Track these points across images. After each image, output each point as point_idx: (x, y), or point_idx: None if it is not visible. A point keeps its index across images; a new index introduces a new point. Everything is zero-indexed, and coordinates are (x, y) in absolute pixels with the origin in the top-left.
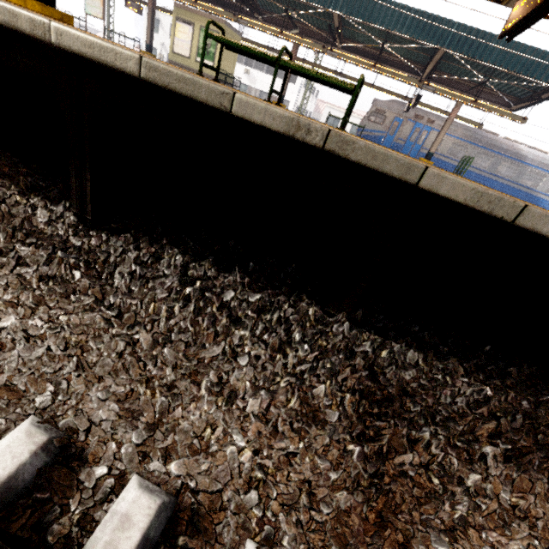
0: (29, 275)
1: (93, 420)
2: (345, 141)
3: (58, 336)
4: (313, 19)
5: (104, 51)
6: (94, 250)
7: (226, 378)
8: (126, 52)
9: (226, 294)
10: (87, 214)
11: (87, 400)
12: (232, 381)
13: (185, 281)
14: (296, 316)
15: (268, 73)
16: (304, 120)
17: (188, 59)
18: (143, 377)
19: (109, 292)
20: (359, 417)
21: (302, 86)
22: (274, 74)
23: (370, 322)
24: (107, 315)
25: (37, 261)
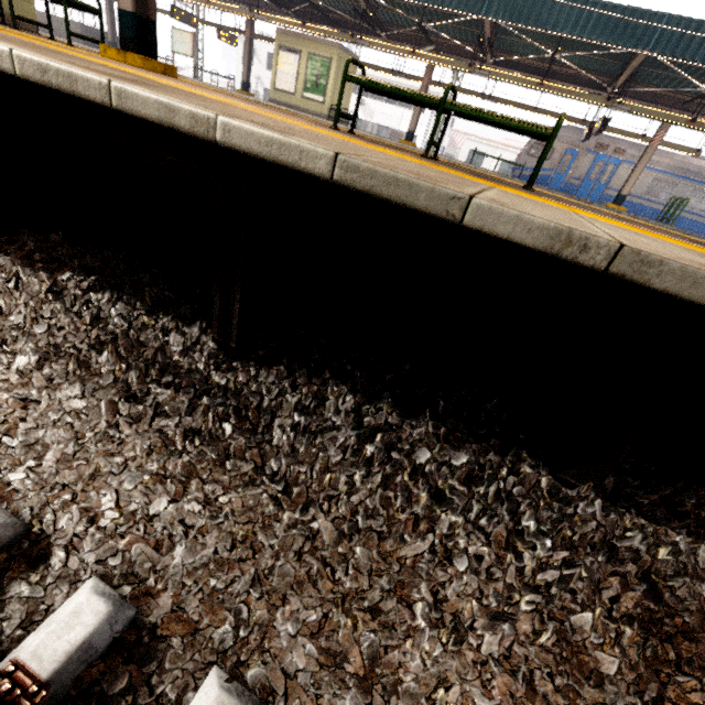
0: (171, 431)
1: (287, 670)
2: (646, 261)
3: (221, 528)
4: (455, 30)
5: (285, 149)
6: (242, 389)
7: (444, 594)
8: (316, 149)
9: (418, 454)
10: (230, 340)
11: (272, 634)
12: (449, 596)
13: (364, 436)
14: (521, 489)
15: (389, 102)
16: (579, 232)
17: (293, 96)
18: (338, 596)
19: (269, 453)
20: (649, 666)
21: (433, 115)
22: (436, 121)
23: (625, 493)
24: (272, 490)
25: (177, 409)
